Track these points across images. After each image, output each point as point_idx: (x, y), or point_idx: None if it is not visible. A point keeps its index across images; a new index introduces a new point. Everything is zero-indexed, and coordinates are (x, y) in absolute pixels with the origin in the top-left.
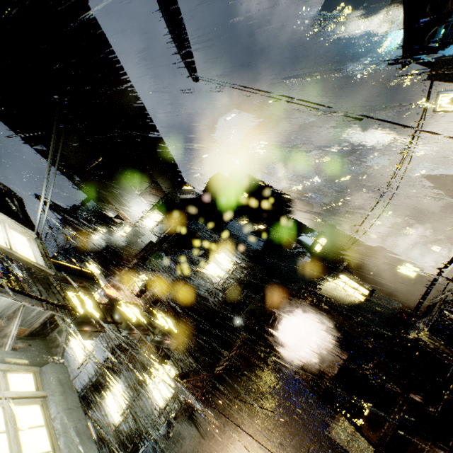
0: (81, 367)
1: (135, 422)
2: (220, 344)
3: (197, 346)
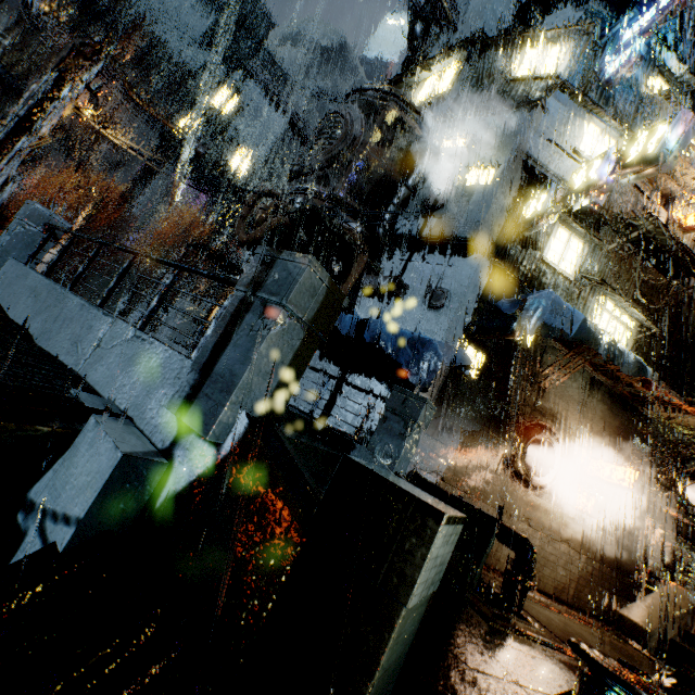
0: (573, 154)
1: (571, 296)
2: None
3: (657, 361)
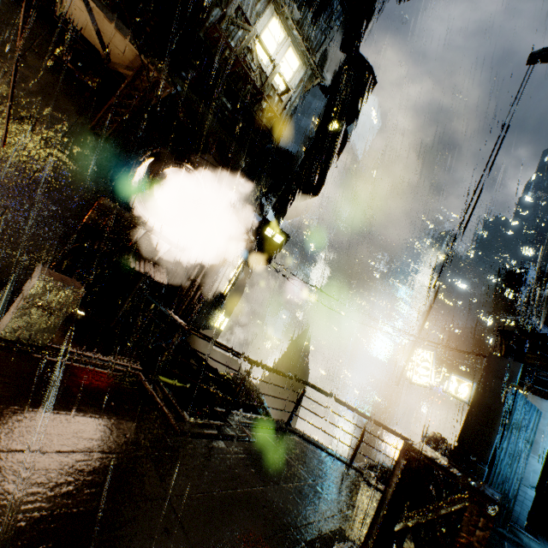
0: None
1: None
2: (123, 20)
3: None
